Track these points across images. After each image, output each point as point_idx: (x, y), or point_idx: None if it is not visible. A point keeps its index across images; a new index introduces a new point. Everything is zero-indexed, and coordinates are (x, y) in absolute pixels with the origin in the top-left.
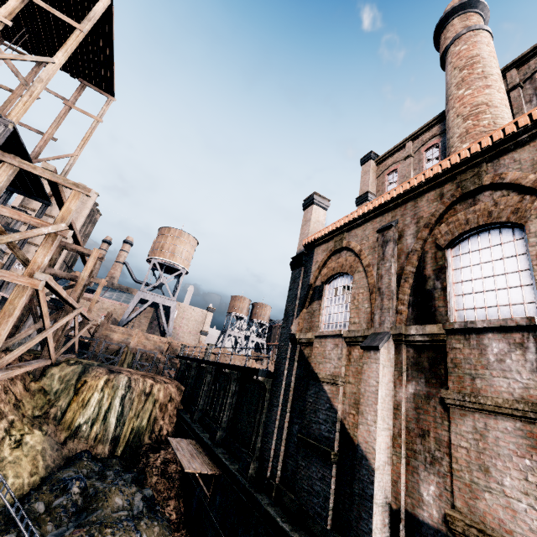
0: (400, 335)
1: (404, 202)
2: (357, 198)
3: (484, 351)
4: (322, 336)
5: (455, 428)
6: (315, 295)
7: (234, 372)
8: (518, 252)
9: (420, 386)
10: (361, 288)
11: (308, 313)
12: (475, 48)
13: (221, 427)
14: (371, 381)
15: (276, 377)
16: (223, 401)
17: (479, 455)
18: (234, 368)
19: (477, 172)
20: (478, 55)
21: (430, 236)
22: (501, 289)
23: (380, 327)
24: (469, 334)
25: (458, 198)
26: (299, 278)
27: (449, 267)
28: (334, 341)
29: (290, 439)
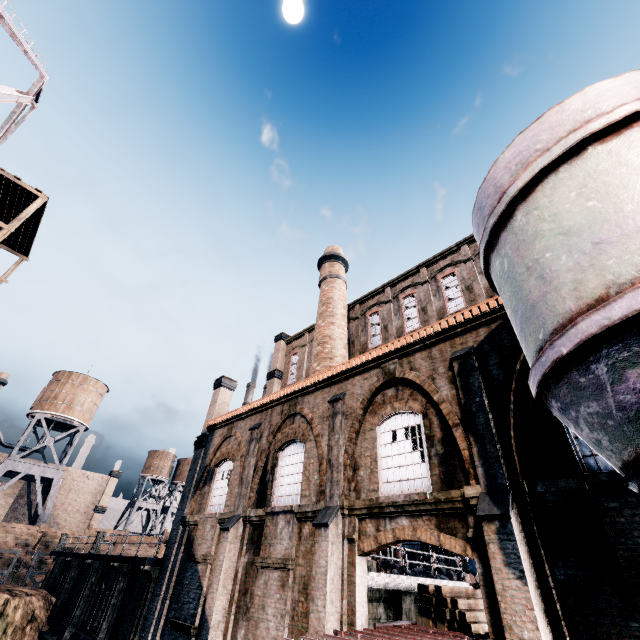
0: (246, 516)
1: (267, 409)
2: (268, 373)
3: (277, 527)
4: (205, 518)
5: (258, 583)
6: (208, 477)
7: (125, 564)
8: (303, 460)
9: (251, 555)
10: (236, 474)
11: (200, 495)
12: (331, 291)
13: (99, 637)
14: (221, 556)
15: (164, 564)
16: (106, 603)
17: (263, 598)
18: (123, 560)
19: (296, 402)
20: (332, 298)
21: (274, 440)
22: (294, 484)
23: (237, 511)
24: (274, 515)
25: (288, 417)
26: (199, 459)
27: (278, 465)
28: (212, 522)
29: (166, 626)
